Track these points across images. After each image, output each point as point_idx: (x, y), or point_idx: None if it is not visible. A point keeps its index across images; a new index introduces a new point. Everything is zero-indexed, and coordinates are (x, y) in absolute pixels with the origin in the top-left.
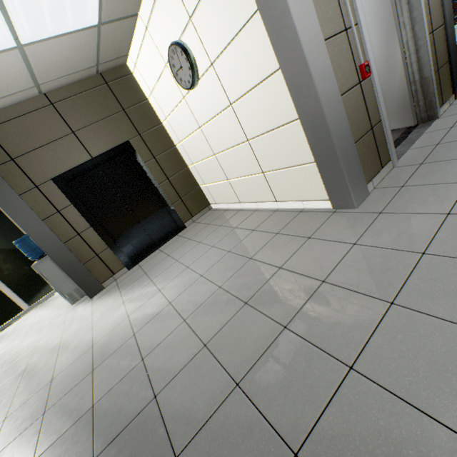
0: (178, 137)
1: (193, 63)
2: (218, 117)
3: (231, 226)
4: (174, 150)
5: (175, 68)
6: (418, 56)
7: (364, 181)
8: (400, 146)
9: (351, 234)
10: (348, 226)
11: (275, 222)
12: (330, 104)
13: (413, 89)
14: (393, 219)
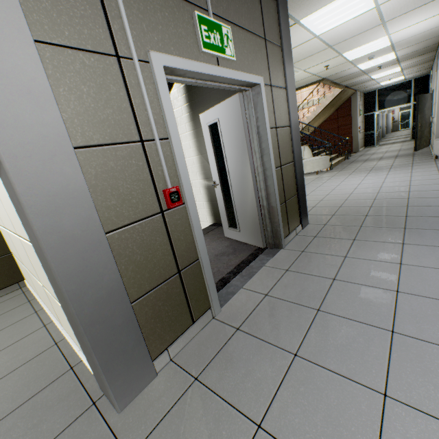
0: None
1: None
2: None
3: None
4: None
5: None
6: (267, 184)
7: (147, 358)
8: (239, 275)
9: None
10: None
11: (25, 380)
12: (70, 248)
13: (263, 212)
14: None
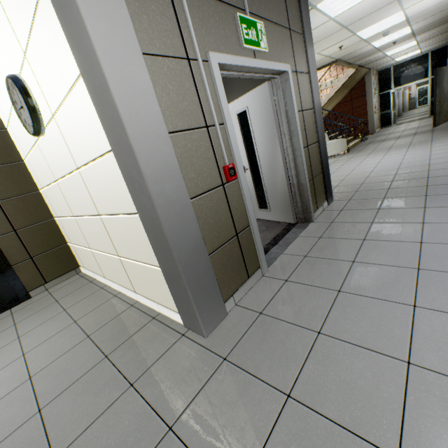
0: (40, 182)
1: (32, 106)
2: (70, 177)
3: (73, 317)
4: (36, 195)
5: (18, 105)
6: (296, 164)
7: (221, 299)
8: (277, 245)
9: (178, 398)
10: (183, 374)
11: (118, 328)
12: (171, 208)
13: (292, 190)
14: (232, 381)
